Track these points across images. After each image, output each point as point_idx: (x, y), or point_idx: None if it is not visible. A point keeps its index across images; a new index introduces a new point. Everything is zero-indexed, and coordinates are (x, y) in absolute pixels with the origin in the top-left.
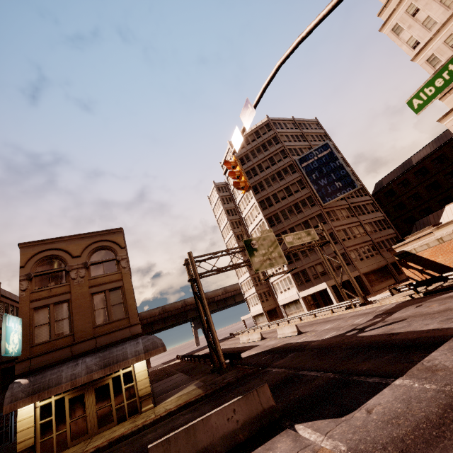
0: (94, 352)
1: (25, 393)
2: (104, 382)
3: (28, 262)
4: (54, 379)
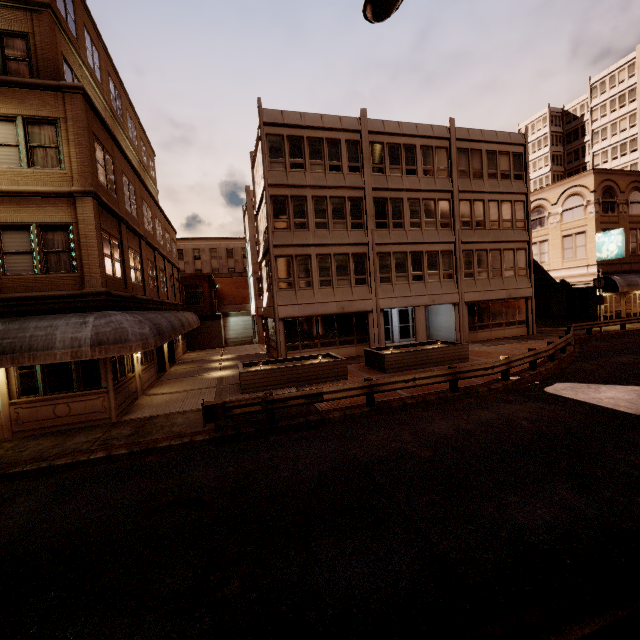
0: (630, 273)
1: (624, 284)
2: (629, 295)
3: (598, 188)
4: (634, 281)
